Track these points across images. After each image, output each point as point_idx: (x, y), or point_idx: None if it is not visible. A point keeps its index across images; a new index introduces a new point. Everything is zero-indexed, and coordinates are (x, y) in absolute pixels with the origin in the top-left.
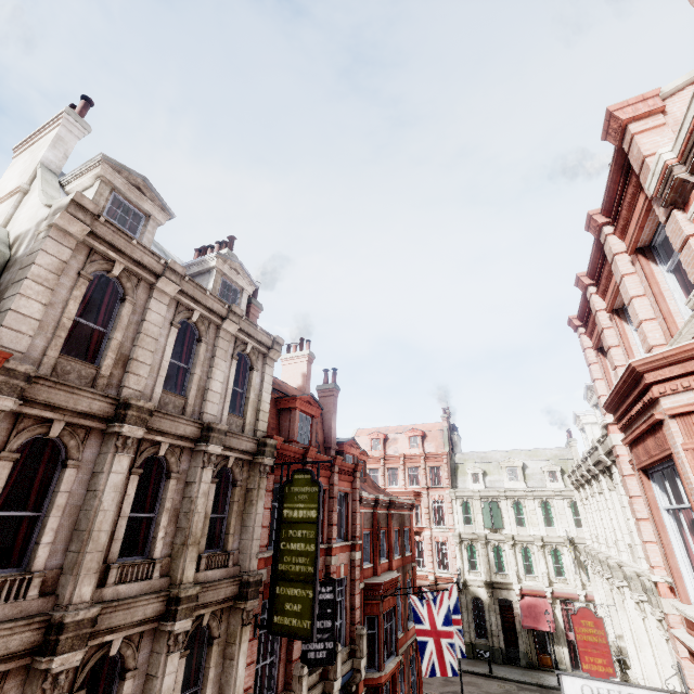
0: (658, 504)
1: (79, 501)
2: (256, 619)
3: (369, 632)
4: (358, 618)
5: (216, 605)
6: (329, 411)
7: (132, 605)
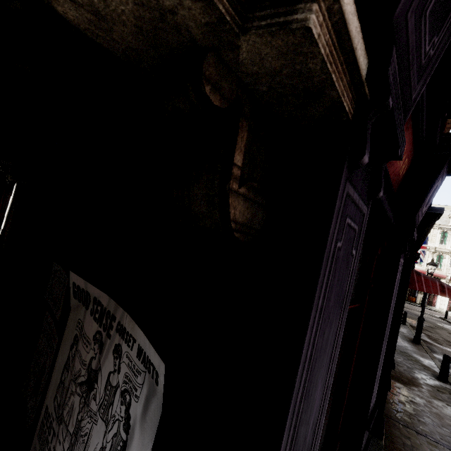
0: None
1: None
2: None
3: None
4: None
5: None
6: None
7: None
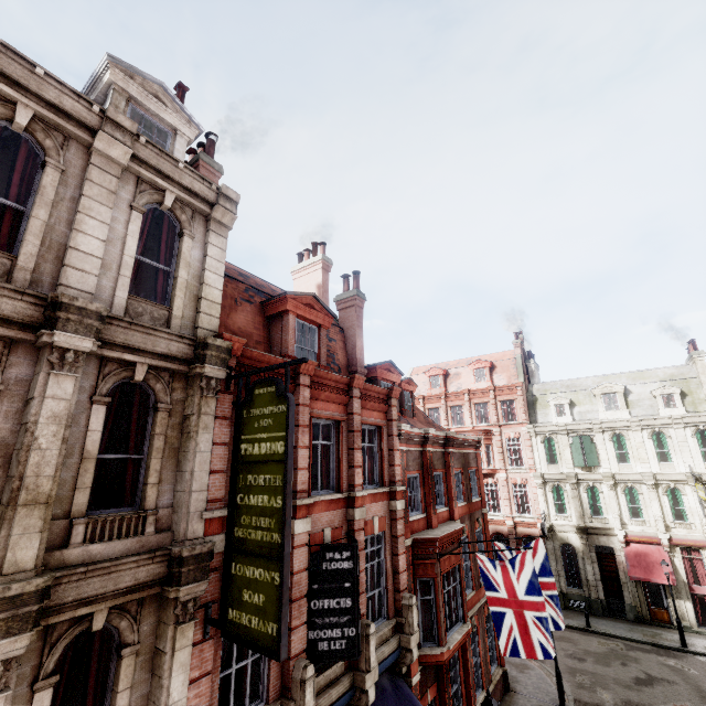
0: None
1: None
2: (207, 611)
3: (423, 598)
4: (404, 584)
5: (116, 598)
6: (351, 326)
7: None
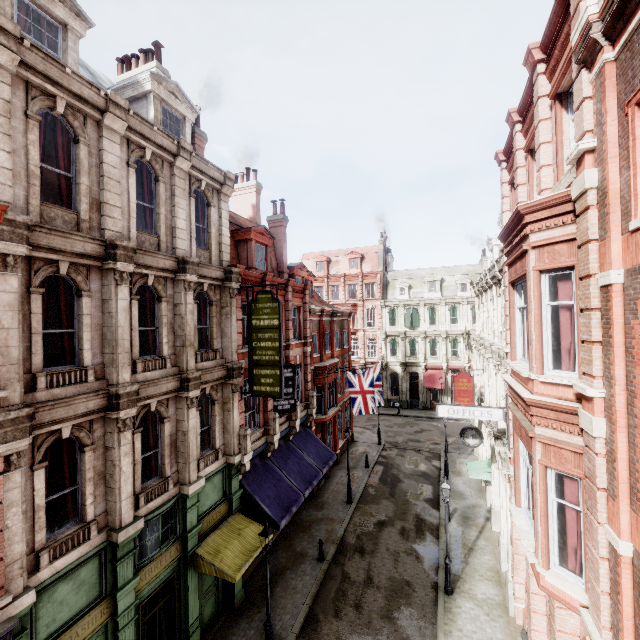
0: (515, 305)
1: (100, 321)
2: (241, 389)
3: (318, 395)
4: (310, 387)
5: (213, 382)
6: (279, 240)
7: (158, 384)
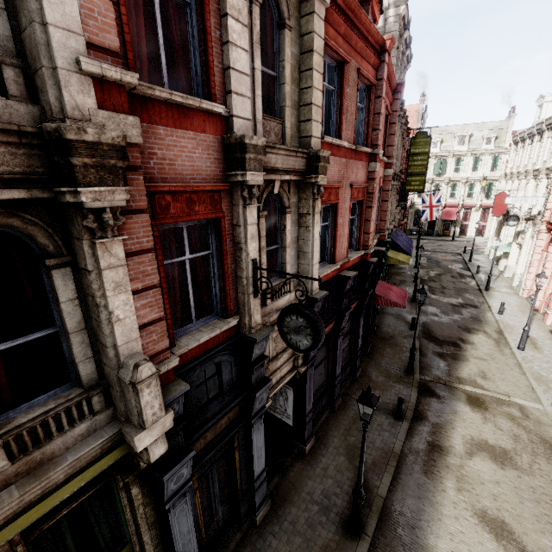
0: None
1: None
2: (398, 189)
3: None
4: None
5: None
6: None
7: None
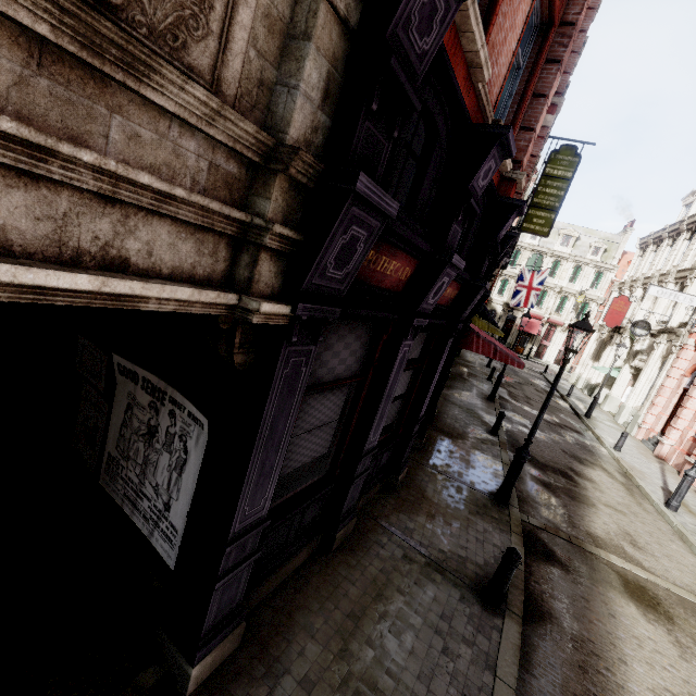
0: None
1: None
2: None
3: None
4: None
5: None
6: None
7: None
